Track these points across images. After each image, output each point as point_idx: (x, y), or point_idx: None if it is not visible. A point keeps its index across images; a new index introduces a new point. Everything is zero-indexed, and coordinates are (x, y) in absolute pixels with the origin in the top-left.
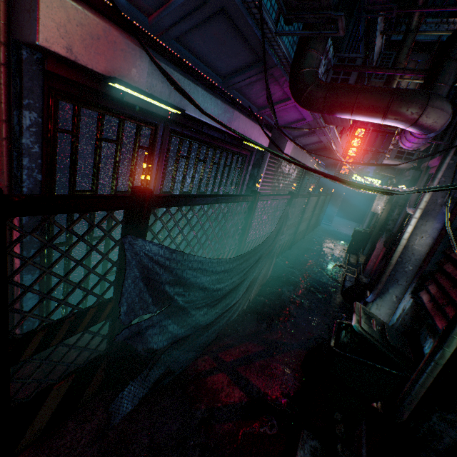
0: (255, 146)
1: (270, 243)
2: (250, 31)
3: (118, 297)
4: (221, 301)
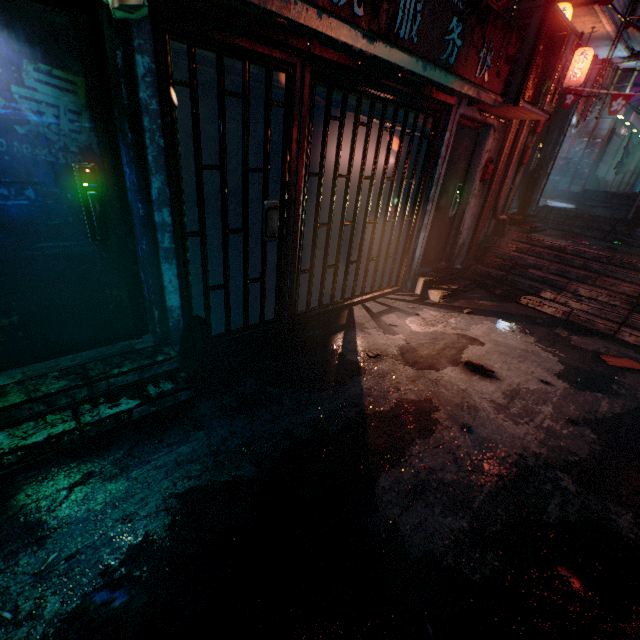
0: (620, 117)
1: (636, 147)
2: (638, 79)
3: (599, 157)
4: (624, 160)
